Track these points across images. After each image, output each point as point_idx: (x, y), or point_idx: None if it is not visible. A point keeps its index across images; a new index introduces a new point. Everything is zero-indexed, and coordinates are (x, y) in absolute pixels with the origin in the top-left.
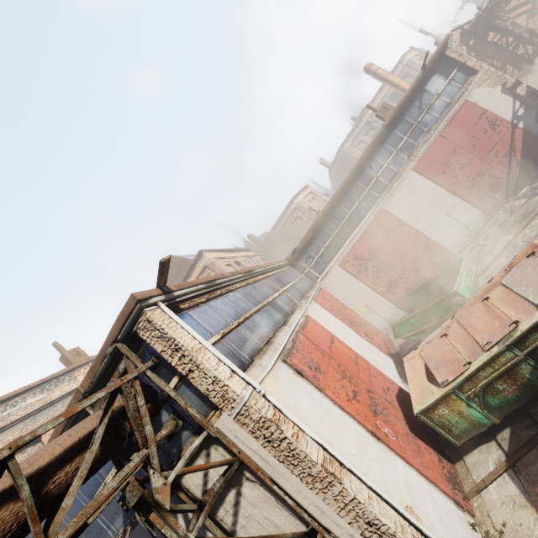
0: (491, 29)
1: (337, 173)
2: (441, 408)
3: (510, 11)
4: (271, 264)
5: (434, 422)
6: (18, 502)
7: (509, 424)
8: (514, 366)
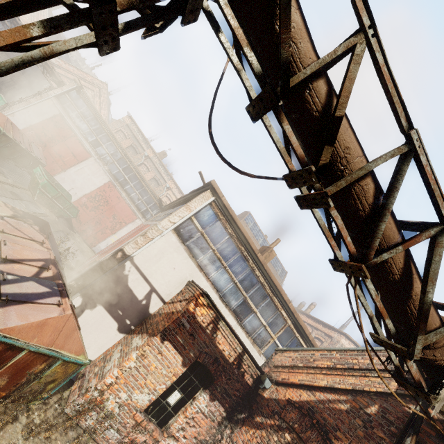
0: None
1: None
2: None
3: None
4: (137, 167)
5: None
6: (52, 73)
7: None
8: None
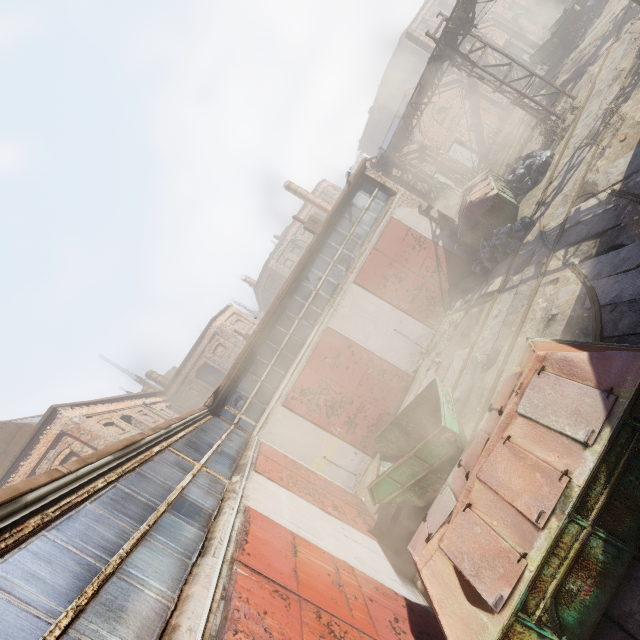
0: (393, 166)
1: (264, 292)
2: None
3: (405, 155)
4: (179, 419)
5: None
6: None
7: None
8: (583, 545)
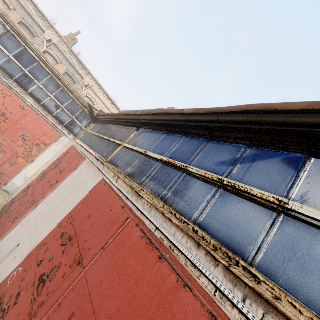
0: None
1: None
2: None
3: None
4: (41, 53)
5: None
6: None
7: None
8: None
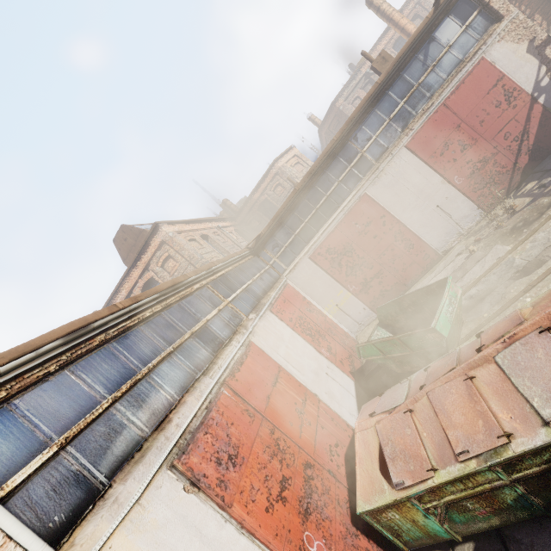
0: None
1: (327, 134)
2: (391, 513)
3: None
4: (220, 262)
5: (380, 524)
6: None
7: (473, 538)
8: (495, 488)
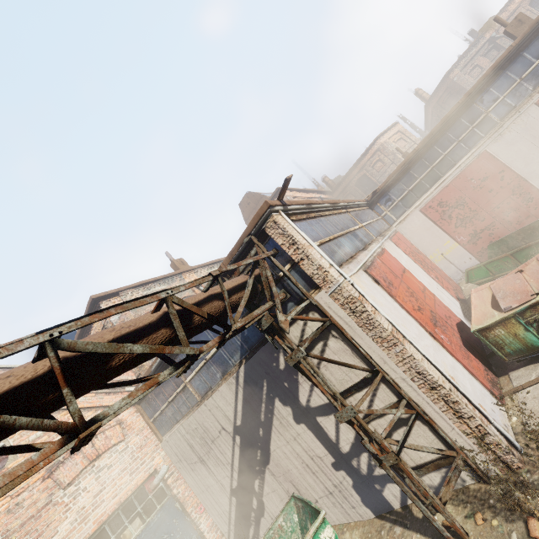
0: None
1: (435, 108)
2: (498, 330)
3: None
4: (353, 201)
5: (488, 340)
6: (219, 301)
7: None
8: None
